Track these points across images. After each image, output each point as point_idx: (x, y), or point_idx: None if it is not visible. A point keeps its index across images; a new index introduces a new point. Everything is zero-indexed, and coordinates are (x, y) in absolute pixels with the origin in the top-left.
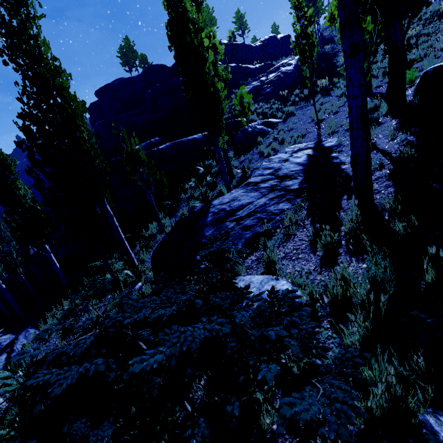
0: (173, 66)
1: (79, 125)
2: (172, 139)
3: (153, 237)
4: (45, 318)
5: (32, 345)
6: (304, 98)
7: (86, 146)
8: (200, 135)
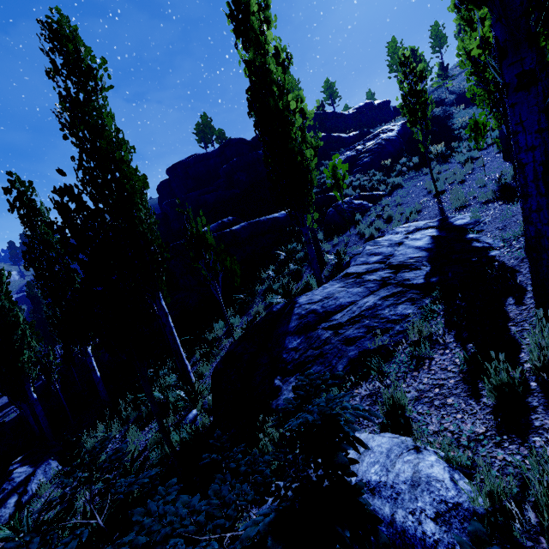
0: (253, 139)
1: (137, 203)
2: (247, 218)
3: (218, 341)
4: None
5: (49, 486)
6: (414, 167)
7: (142, 227)
8: (282, 213)
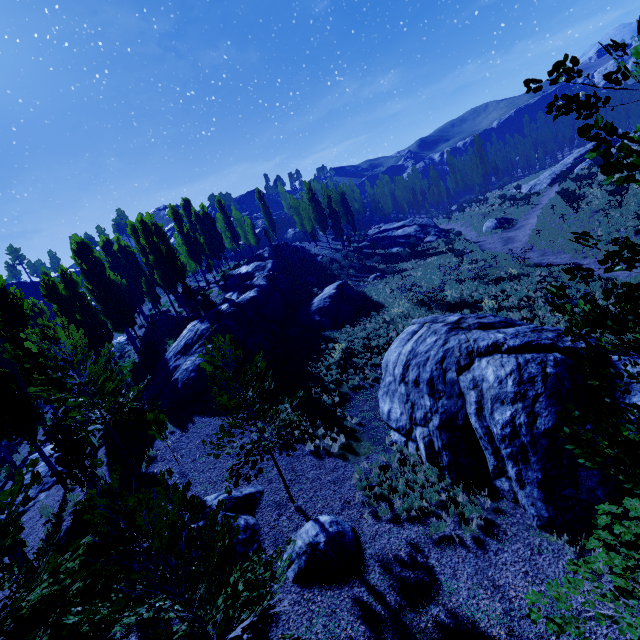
0: None
1: None
2: None
3: None
4: None
5: None
6: None
7: None
8: None
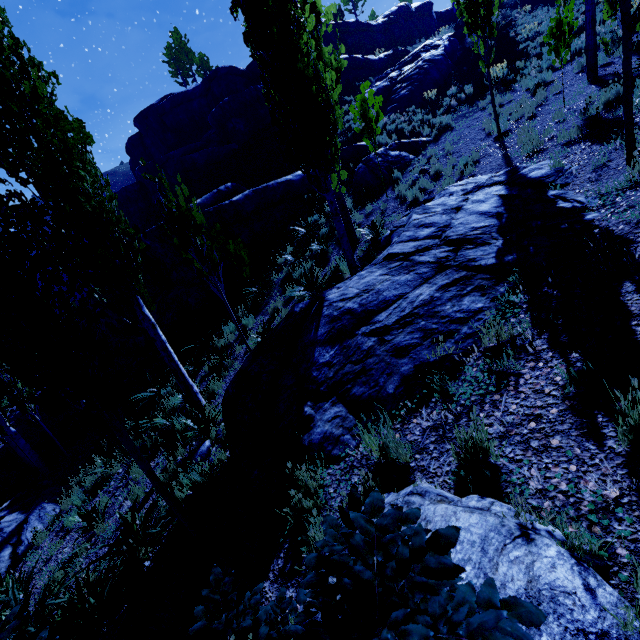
0: (248, 67)
1: (76, 168)
2: (252, 184)
3: (229, 348)
4: (70, 482)
5: (47, 534)
6: (467, 100)
7: (91, 206)
8: (296, 174)
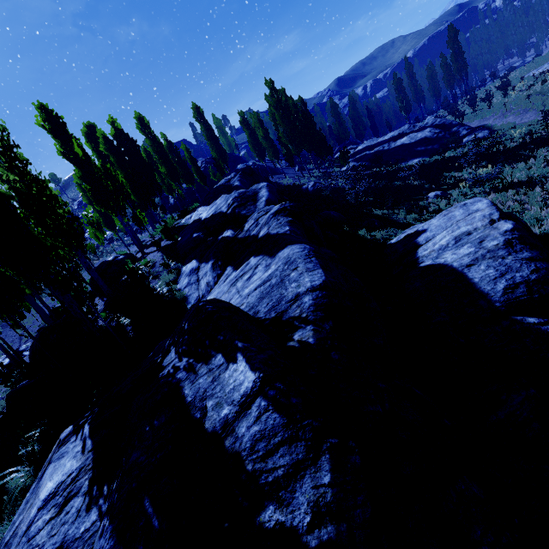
0: None
1: None
2: None
3: None
4: None
5: None
6: None
7: None
8: None
